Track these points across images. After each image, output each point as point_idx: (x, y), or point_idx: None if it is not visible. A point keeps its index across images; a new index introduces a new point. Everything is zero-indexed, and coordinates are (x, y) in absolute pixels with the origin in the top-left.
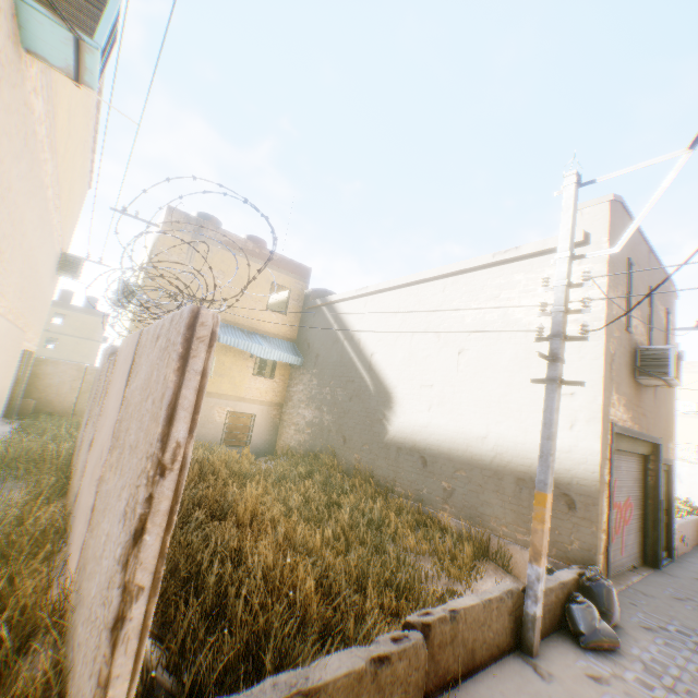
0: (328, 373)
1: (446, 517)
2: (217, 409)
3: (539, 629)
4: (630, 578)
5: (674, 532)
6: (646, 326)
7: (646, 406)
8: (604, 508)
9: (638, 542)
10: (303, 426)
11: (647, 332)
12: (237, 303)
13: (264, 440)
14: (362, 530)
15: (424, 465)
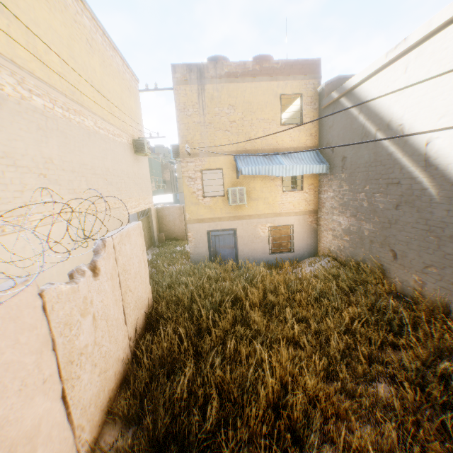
0: (360, 176)
1: None
2: (259, 227)
3: None
4: None
5: None
6: None
7: None
8: None
9: None
10: (340, 233)
11: None
12: (252, 131)
13: (305, 243)
14: (451, 437)
15: None
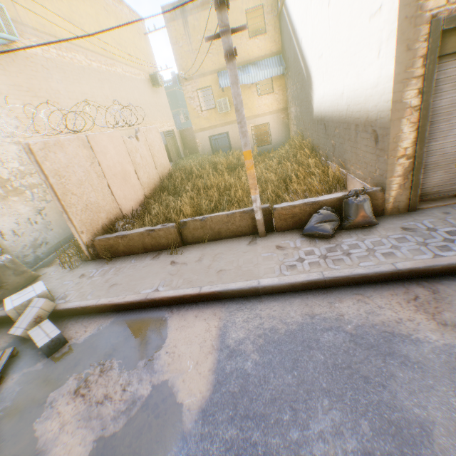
0: (293, 73)
1: (333, 166)
2: None
3: (262, 226)
4: None
5: None
6: None
7: None
8: (407, 134)
9: None
10: (293, 121)
11: None
12: None
13: (281, 136)
14: (275, 183)
15: (325, 130)
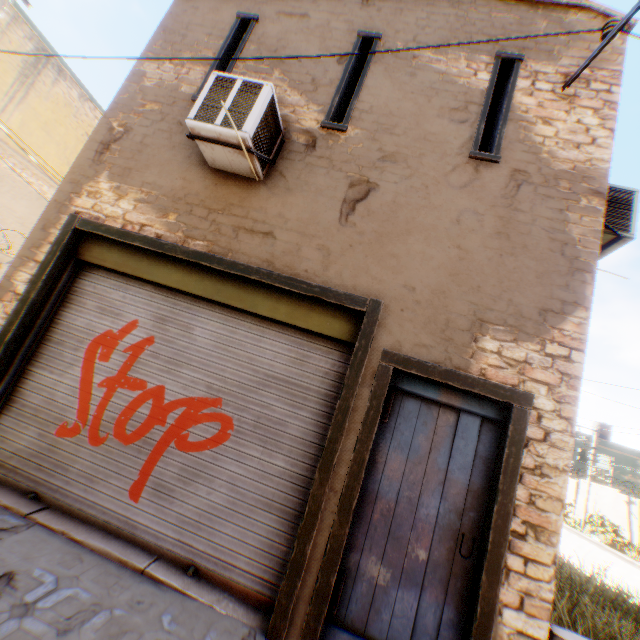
0: None
1: None
2: None
3: None
4: (88, 538)
5: None
6: (329, 93)
7: (286, 220)
8: None
9: (266, 541)
10: None
11: (331, 100)
12: None
13: None
14: None
15: None
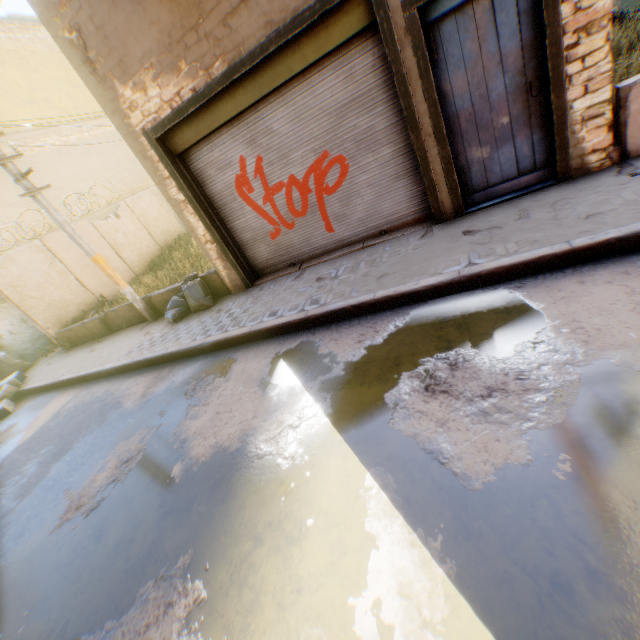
0: None
1: None
2: None
3: (146, 314)
4: (330, 257)
5: (603, 111)
6: None
7: None
8: (197, 224)
9: (409, 194)
10: None
11: None
12: None
13: None
14: None
15: None
